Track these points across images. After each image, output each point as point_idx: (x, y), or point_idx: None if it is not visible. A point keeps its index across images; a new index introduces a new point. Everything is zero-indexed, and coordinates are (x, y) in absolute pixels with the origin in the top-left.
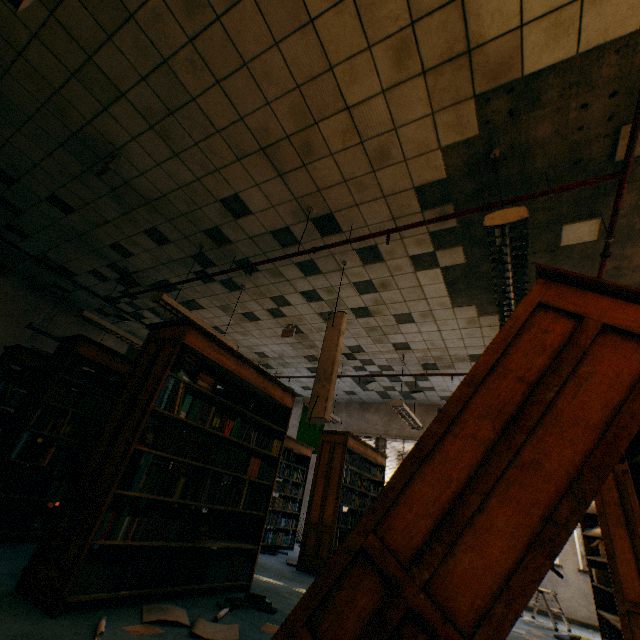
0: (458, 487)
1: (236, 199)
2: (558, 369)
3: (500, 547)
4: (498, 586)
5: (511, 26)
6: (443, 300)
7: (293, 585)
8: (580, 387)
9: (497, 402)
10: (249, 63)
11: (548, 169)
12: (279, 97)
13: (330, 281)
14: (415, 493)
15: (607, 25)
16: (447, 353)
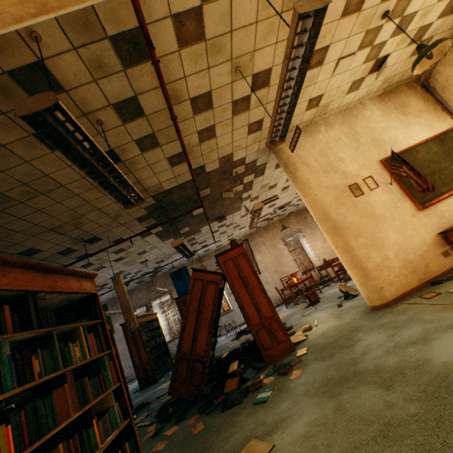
0: (193, 331)
1: (30, 249)
2: (203, 294)
3: (204, 337)
4: (206, 344)
5: (157, 183)
6: (158, 241)
7: (147, 394)
8: (207, 297)
9: (194, 308)
10: (42, 209)
11: (182, 203)
12: (61, 214)
13: (99, 256)
14: (185, 338)
15: (184, 179)
16: (166, 254)
